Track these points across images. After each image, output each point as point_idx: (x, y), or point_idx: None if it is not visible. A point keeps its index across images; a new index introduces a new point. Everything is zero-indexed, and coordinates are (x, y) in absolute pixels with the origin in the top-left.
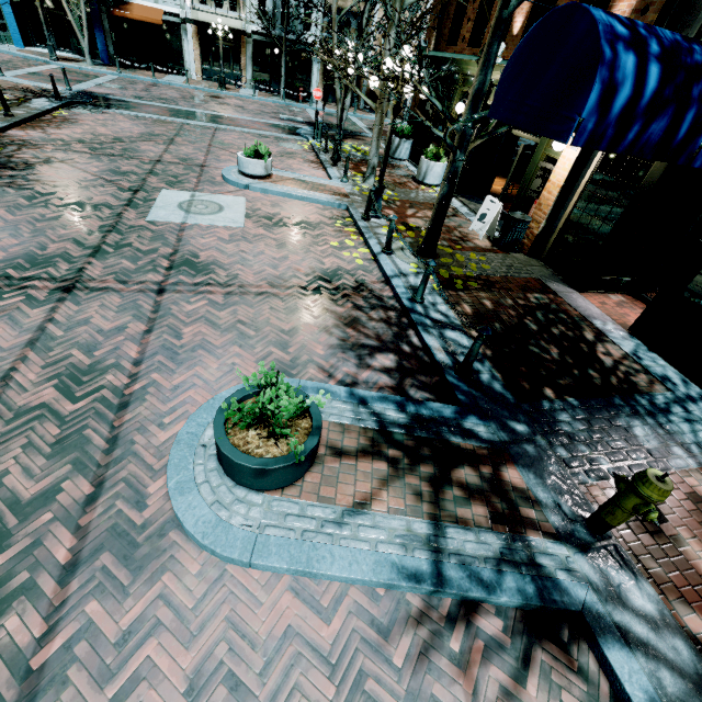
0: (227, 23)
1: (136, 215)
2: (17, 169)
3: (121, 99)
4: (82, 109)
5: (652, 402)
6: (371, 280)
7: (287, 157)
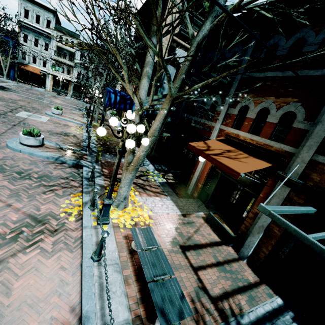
0: (65, 77)
1: (12, 114)
2: None
3: (15, 90)
4: None
5: None
6: (78, 136)
7: (72, 114)
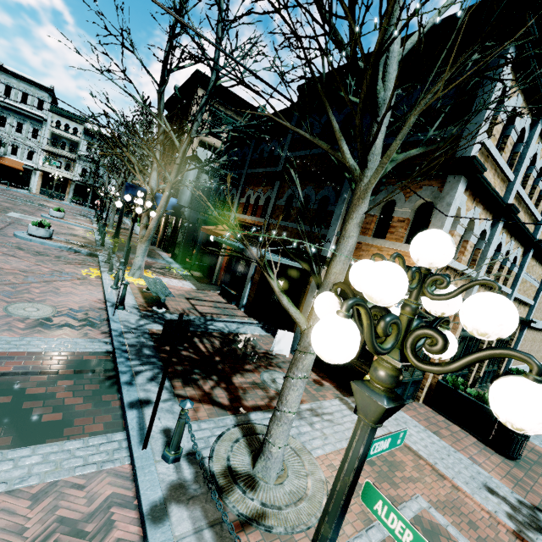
0: (62, 175)
1: (1, 213)
2: None
3: None
4: None
5: (156, 258)
6: (89, 238)
7: (76, 219)
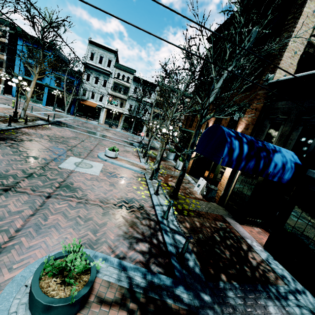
0: (117, 110)
1: (55, 164)
2: (16, 141)
3: (71, 125)
4: (55, 126)
5: (277, 290)
6: (146, 205)
7: (126, 152)
